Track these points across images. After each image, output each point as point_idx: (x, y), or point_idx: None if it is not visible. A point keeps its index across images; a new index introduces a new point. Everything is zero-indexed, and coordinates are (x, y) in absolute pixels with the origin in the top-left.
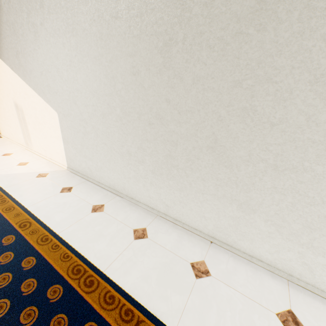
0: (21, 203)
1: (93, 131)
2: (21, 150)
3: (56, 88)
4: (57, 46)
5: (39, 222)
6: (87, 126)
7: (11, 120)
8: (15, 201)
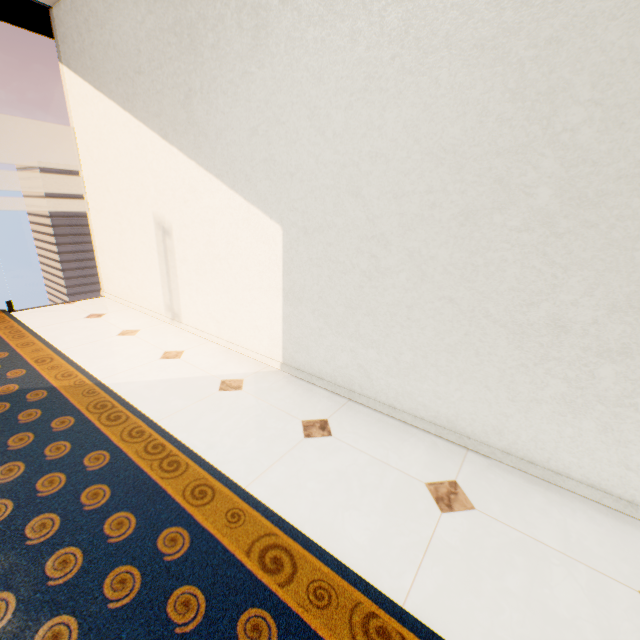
0: (222, 472)
1: (409, 266)
2: (154, 323)
3: (295, 163)
4: (326, 46)
5: (314, 549)
6: (385, 253)
7: (135, 257)
8: (204, 466)
